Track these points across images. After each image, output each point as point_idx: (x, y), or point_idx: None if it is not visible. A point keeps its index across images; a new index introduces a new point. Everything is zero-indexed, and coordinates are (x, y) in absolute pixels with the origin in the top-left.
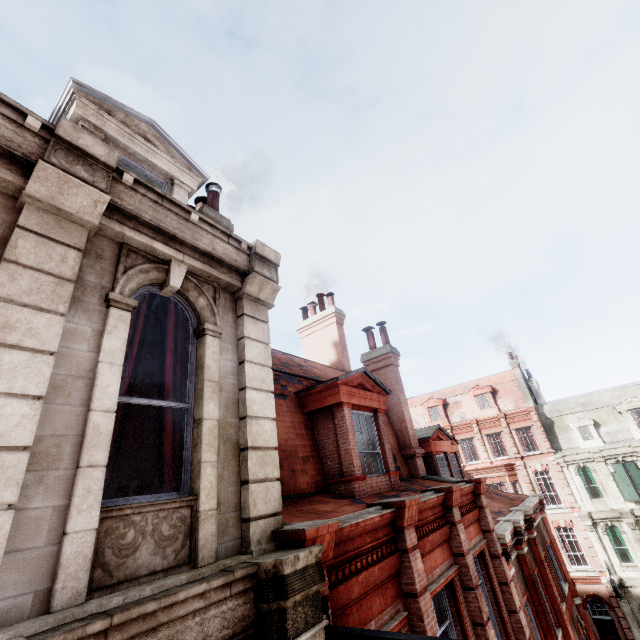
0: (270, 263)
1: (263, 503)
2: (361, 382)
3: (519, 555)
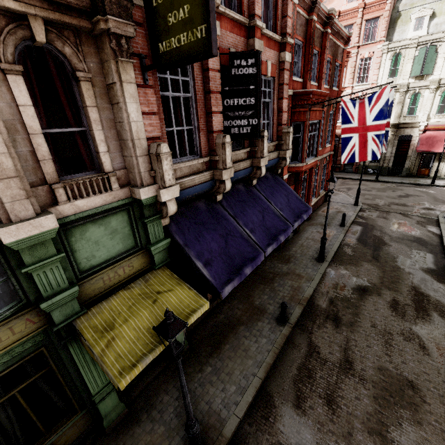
0: None
1: None
2: None
3: (309, 21)
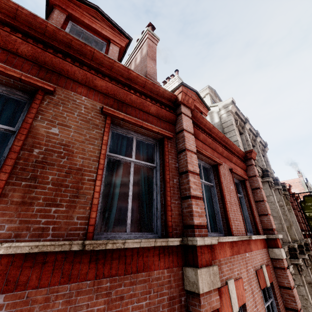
0: (266, 145)
1: None
2: None
3: None
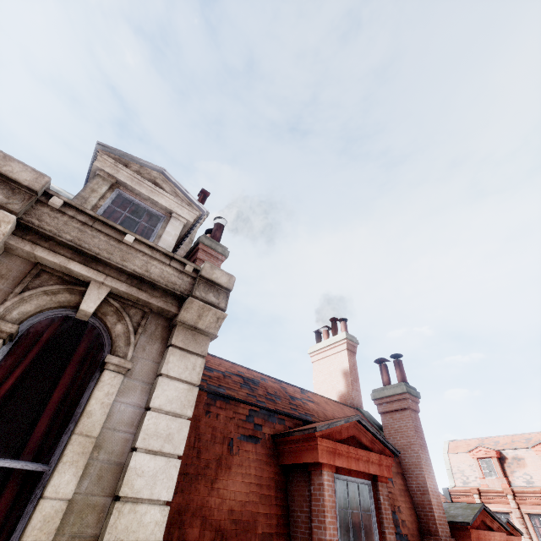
0: (220, 287)
1: None
2: (354, 434)
3: None
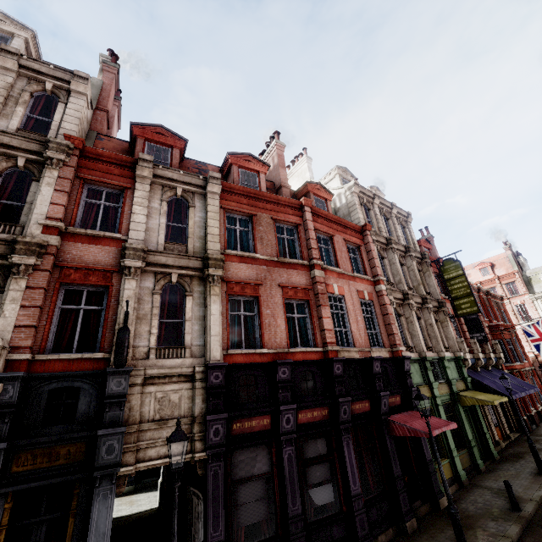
0: (410, 215)
1: (418, 250)
2: (425, 241)
3: (479, 295)
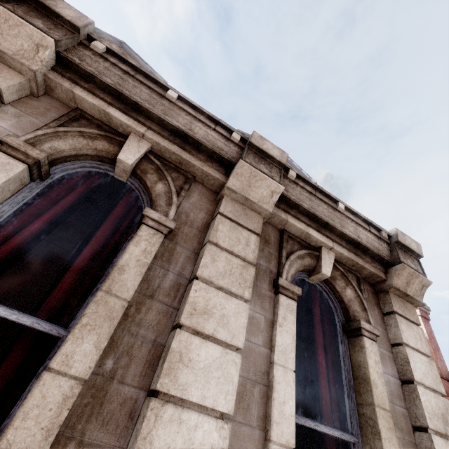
0: (411, 253)
1: None
2: None
3: None
